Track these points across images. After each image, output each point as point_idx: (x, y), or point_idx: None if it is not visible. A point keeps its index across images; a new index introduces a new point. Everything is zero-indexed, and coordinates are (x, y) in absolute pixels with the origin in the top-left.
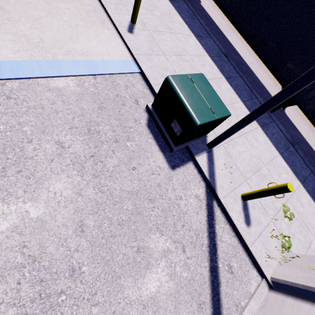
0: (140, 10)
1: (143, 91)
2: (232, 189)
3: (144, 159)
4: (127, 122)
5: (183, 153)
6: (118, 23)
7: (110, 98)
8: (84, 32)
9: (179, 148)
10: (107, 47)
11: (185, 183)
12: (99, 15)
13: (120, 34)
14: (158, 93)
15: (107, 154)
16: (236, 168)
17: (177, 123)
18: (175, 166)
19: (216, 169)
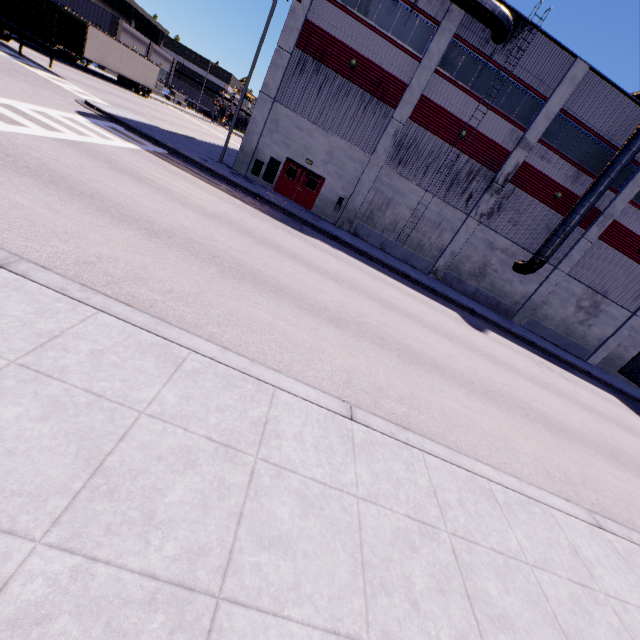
0: None
1: None
2: None
3: None
4: None
5: None
6: None
7: None
8: None
9: None
10: None
11: None
12: None
13: None
14: None
15: None
16: None
17: None
18: None
19: None
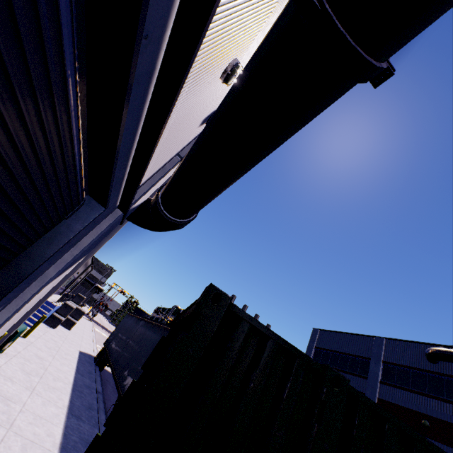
0: (40, 342)
1: None
2: None
3: None
4: None
5: None
6: None
7: None
8: None
9: None
10: None
11: None
12: None
13: None
14: None
15: None
16: None
17: None
18: None
19: None
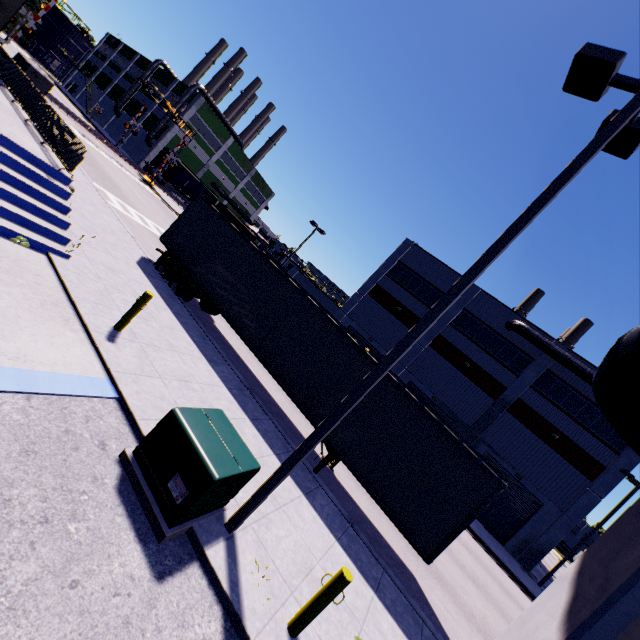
0: None
1: (119, 428)
2: (272, 614)
3: (101, 560)
4: (77, 482)
5: (183, 544)
6: (93, 327)
7: (51, 434)
8: (29, 328)
9: (177, 532)
10: (65, 353)
11: (183, 611)
12: (63, 310)
13: (93, 340)
14: (152, 431)
15: (16, 551)
16: (276, 568)
17: (181, 480)
18: (166, 573)
19: (242, 571)
